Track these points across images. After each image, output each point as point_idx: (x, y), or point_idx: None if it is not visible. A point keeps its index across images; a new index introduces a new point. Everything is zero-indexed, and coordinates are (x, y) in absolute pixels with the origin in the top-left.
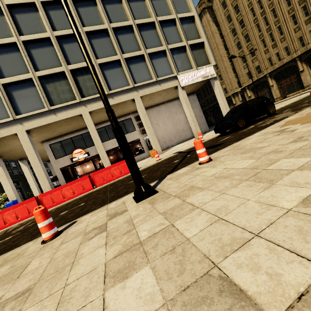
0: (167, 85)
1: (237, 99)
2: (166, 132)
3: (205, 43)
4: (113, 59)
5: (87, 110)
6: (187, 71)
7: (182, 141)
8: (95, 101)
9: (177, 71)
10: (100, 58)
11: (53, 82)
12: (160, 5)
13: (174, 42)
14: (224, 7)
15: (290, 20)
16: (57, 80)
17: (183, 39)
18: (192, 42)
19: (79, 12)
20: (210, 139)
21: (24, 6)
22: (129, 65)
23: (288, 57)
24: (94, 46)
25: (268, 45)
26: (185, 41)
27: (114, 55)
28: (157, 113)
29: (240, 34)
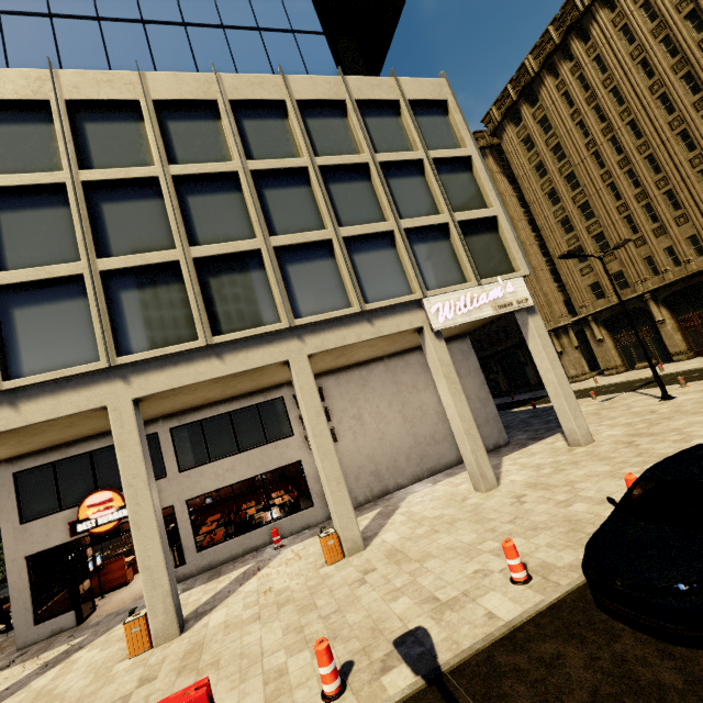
0: (394, 323)
1: (567, 342)
2: (383, 444)
3: (501, 219)
4: (240, 247)
5: (129, 394)
6: (451, 287)
7: (430, 473)
8: (160, 366)
9: (424, 286)
10: (204, 242)
11: (40, 303)
12: (384, 129)
13: (418, 212)
14: (528, 147)
15: (699, 180)
16: (55, 299)
17: (442, 206)
18: (466, 216)
19: (169, 130)
20: (560, 594)
21: (18, 107)
22: (287, 266)
23: (702, 260)
24: (193, 213)
25: (643, 230)
26: (448, 213)
27: (246, 236)
28: (360, 386)
29: (570, 201)
